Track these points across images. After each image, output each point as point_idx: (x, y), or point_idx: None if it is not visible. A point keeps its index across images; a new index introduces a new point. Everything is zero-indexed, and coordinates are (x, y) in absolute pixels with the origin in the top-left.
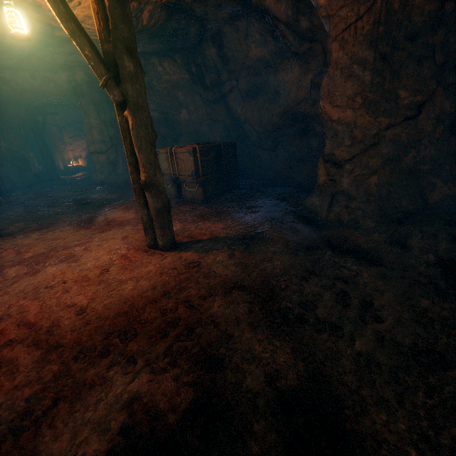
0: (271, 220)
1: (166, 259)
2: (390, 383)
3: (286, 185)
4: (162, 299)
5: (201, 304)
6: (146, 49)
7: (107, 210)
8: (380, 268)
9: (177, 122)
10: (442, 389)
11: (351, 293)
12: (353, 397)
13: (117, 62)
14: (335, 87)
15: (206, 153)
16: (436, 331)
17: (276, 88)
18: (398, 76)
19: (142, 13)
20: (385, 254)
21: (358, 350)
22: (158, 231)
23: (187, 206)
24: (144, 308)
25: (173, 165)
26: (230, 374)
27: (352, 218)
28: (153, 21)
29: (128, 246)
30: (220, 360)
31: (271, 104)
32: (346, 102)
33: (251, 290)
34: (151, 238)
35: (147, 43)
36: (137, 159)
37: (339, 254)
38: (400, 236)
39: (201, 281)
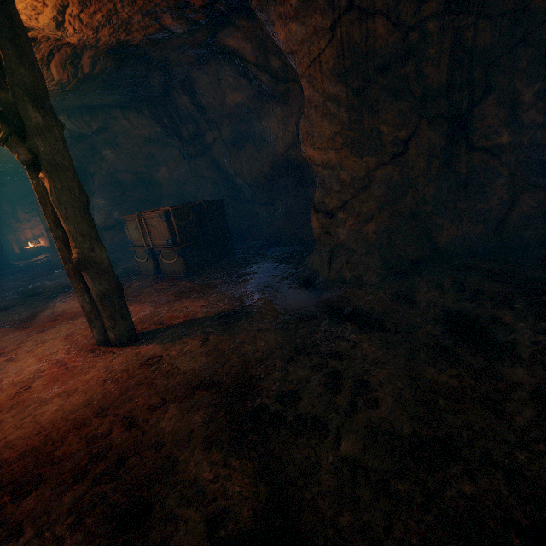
0: (264, 288)
1: (117, 359)
2: (380, 498)
3: (290, 244)
4: (95, 419)
5: (148, 419)
6: (103, 101)
7: (58, 300)
8: (383, 333)
9: (157, 183)
10: (444, 495)
11: (345, 371)
12: (327, 531)
13: (20, 113)
14: (312, 128)
15: (183, 216)
16: (441, 409)
17: (263, 135)
18: (377, 111)
19: (80, 60)
20: (389, 315)
21: (343, 455)
22: (107, 322)
23: (166, 282)
24: (64, 438)
25: (145, 234)
26: (158, 528)
27: (354, 275)
28: (98, 68)
29: (70, 346)
30: (148, 507)
31: (259, 153)
32: (327, 143)
33: (221, 386)
34: (100, 332)
35: (102, 95)
36: (66, 231)
37: (338, 321)
38: (406, 291)
39: (156, 383)
